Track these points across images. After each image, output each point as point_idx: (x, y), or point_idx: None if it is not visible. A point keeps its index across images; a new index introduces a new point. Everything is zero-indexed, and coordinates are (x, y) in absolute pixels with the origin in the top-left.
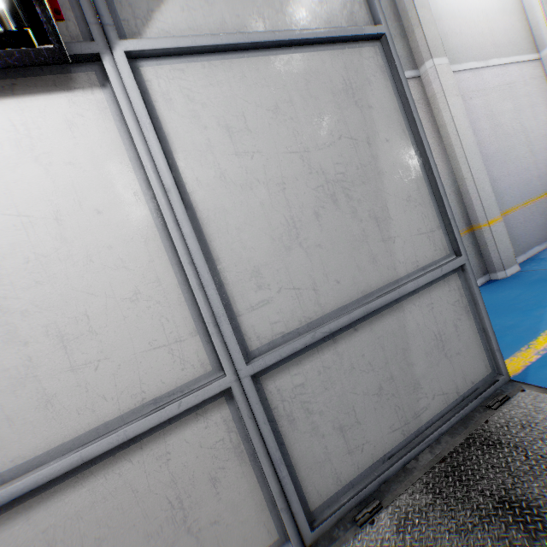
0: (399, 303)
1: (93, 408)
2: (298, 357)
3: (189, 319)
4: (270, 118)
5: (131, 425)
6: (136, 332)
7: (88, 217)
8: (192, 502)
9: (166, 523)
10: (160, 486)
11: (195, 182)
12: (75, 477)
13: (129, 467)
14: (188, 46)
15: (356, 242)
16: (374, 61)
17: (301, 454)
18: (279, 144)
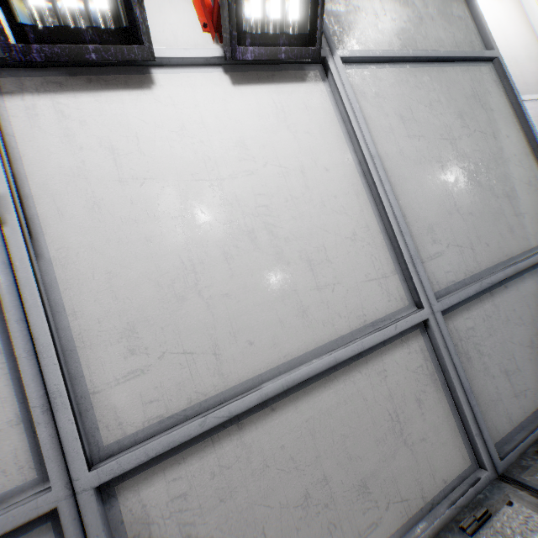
0: (534, 269)
1: (333, 323)
2: (467, 304)
3: (389, 260)
4: (427, 112)
5: (364, 338)
6: (356, 265)
7: (320, 173)
8: (405, 418)
9: (388, 433)
10: (381, 399)
11: (384, 154)
12: (324, 379)
13: (359, 378)
14: (376, 56)
15: (496, 214)
16: (490, 76)
17: (479, 390)
18: (435, 131)
